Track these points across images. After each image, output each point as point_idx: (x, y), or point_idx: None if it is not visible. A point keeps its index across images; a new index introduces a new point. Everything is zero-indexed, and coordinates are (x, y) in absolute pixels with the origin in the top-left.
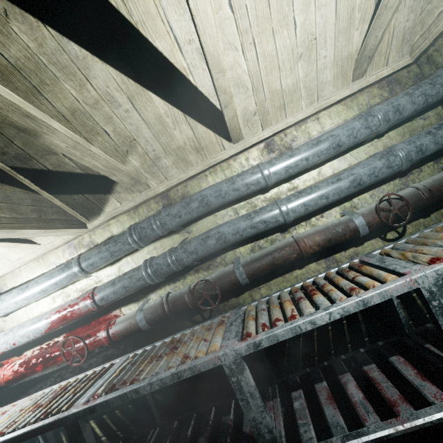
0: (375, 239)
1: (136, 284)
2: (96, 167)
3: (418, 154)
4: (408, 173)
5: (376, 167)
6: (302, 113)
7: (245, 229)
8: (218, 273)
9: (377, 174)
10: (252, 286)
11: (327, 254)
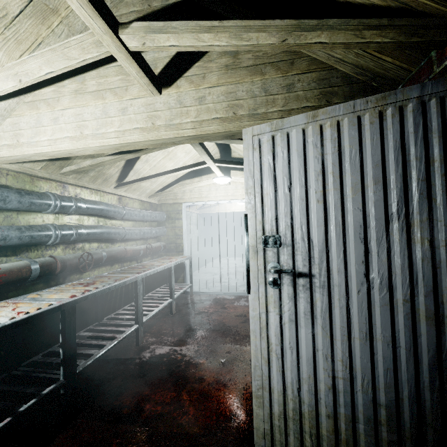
0: (135, 261)
1: (42, 239)
2: (102, 162)
3: (156, 234)
4: (147, 239)
5: (149, 232)
6: (135, 196)
7: (112, 233)
8: (91, 252)
9: (148, 235)
10: (92, 269)
11: (122, 261)
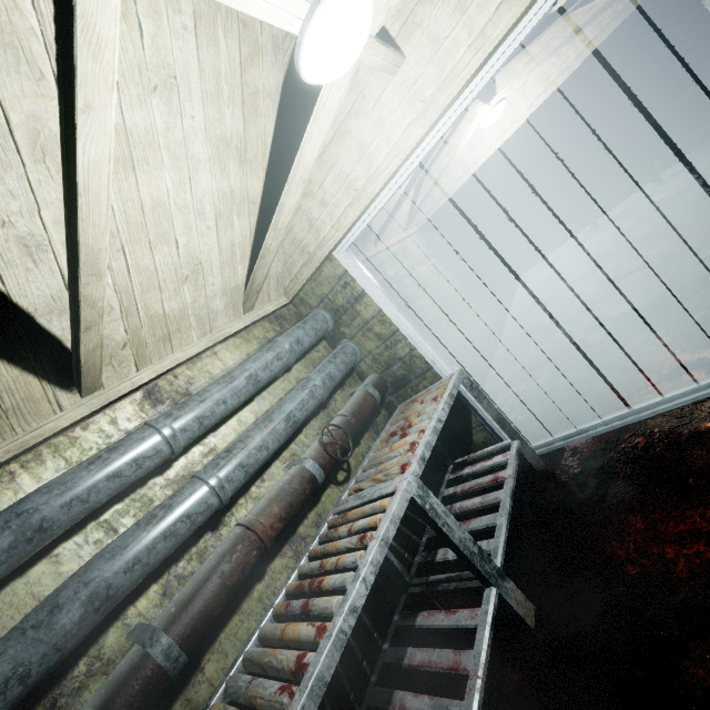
0: (330, 487)
1: None
2: None
3: (331, 381)
4: (327, 404)
5: (303, 399)
6: (194, 347)
7: (153, 546)
8: (100, 693)
9: (307, 407)
10: (187, 676)
11: (288, 533)
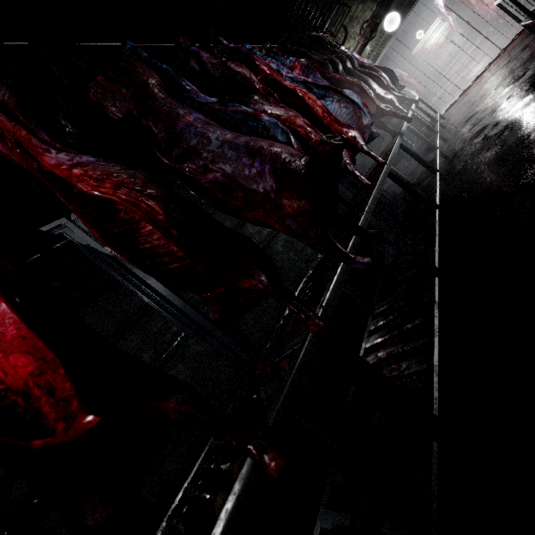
0: None
1: None
2: None
3: None
4: None
5: None
6: None
7: None
8: None
9: None
10: None
11: None
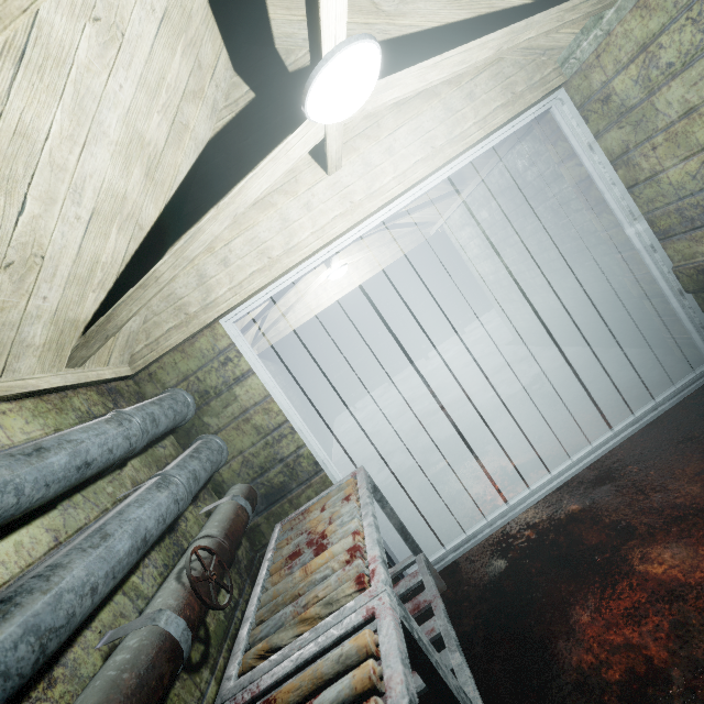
0: (179, 679)
1: None
2: None
3: (196, 482)
4: (175, 524)
5: (160, 503)
6: None
7: None
8: None
9: (164, 517)
10: None
11: None
